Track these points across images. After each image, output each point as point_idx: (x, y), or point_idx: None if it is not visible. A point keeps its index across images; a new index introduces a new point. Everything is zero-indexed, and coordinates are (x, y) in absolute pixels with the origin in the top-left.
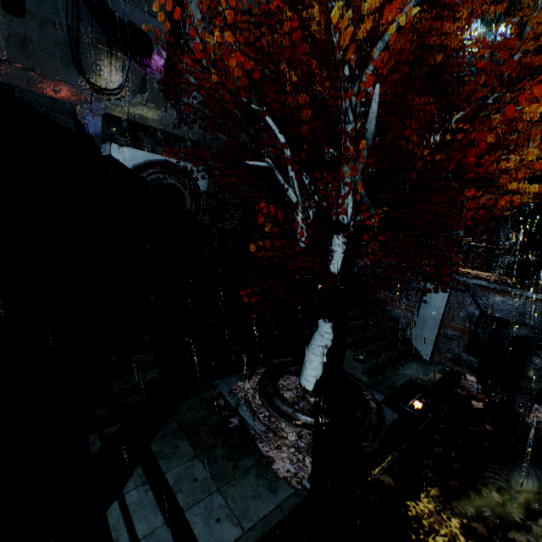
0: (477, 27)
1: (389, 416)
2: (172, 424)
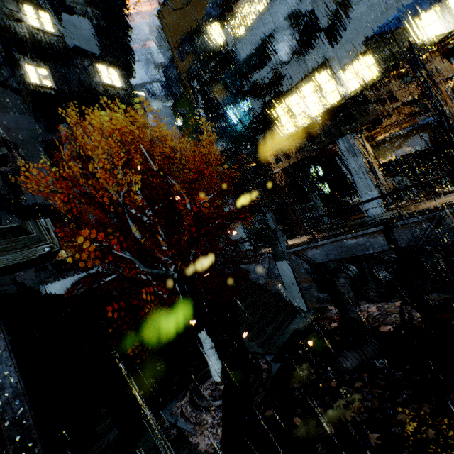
0: (233, 109)
1: (274, 368)
2: None
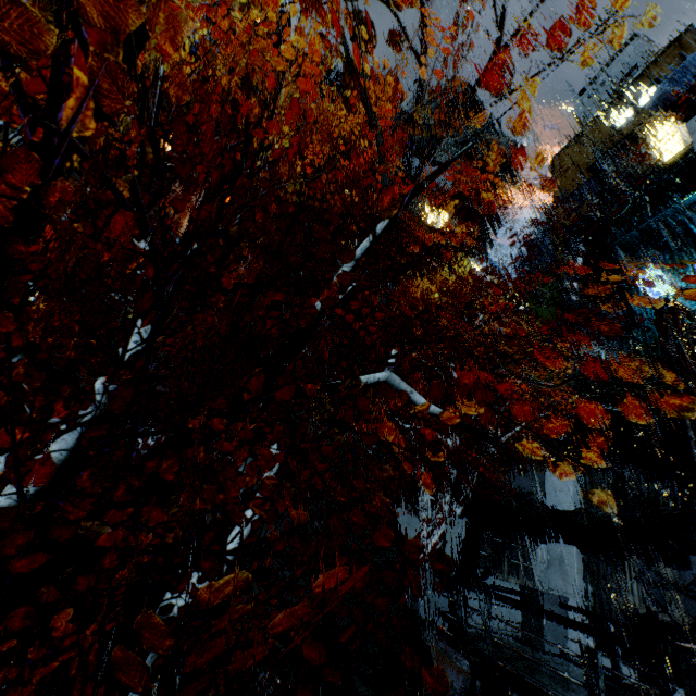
0: (657, 272)
1: None
2: None
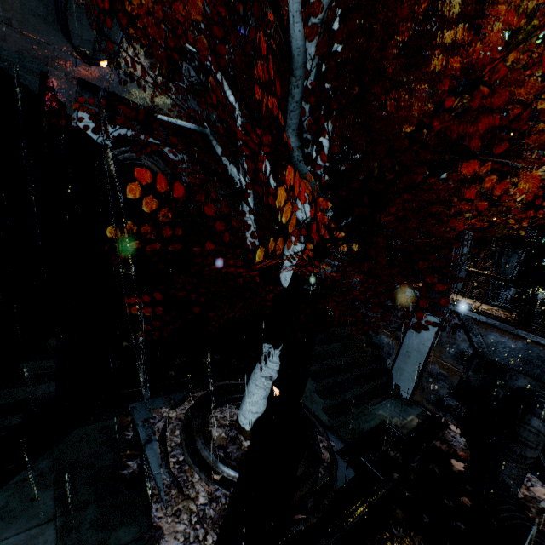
0: (504, 35)
1: (342, 474)
2: (44, 463)
